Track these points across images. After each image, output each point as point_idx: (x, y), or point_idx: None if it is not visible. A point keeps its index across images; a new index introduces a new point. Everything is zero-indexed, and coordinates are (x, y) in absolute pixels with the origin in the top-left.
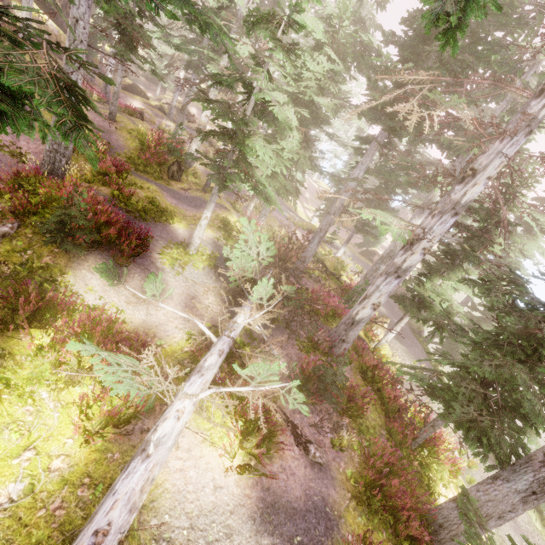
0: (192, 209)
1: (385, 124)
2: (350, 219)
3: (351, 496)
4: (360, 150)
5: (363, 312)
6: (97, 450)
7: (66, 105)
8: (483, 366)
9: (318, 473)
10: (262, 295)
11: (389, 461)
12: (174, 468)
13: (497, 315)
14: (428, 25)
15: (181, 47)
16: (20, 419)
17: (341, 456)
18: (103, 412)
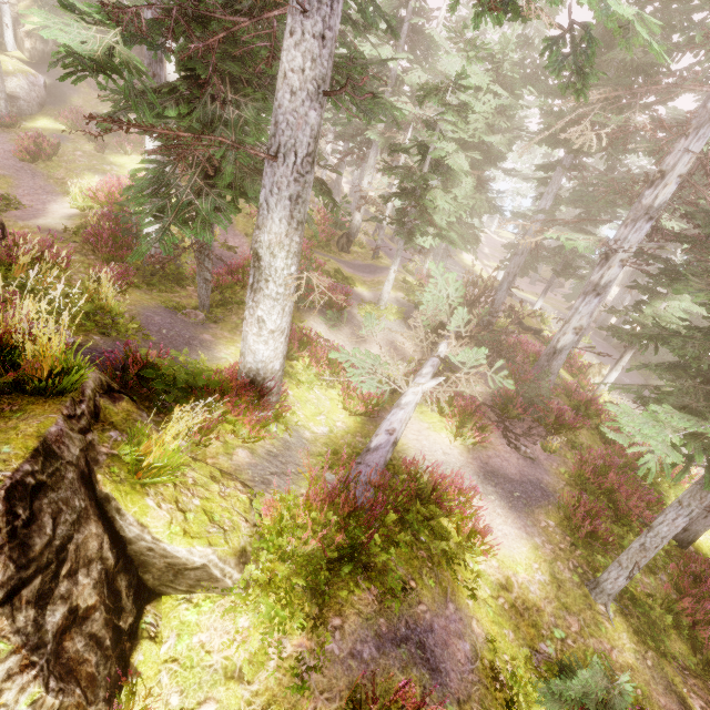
0: (369, 276)
1: (567, 147)
2: (533, 240)
3: (565, 484)
4: (543, 179)
5: (564, 338)
6: (359, 422)
7: (326, 194)
8: (685, 348)
9: (530, 464)
10: (459, 323)
11: (605, 464)
12: (412, 438)
13: (708, 308)
14: (563, 90)
15: (339, 122)
16: (311, 400)
17: (554, 459)
18: (360, 396)
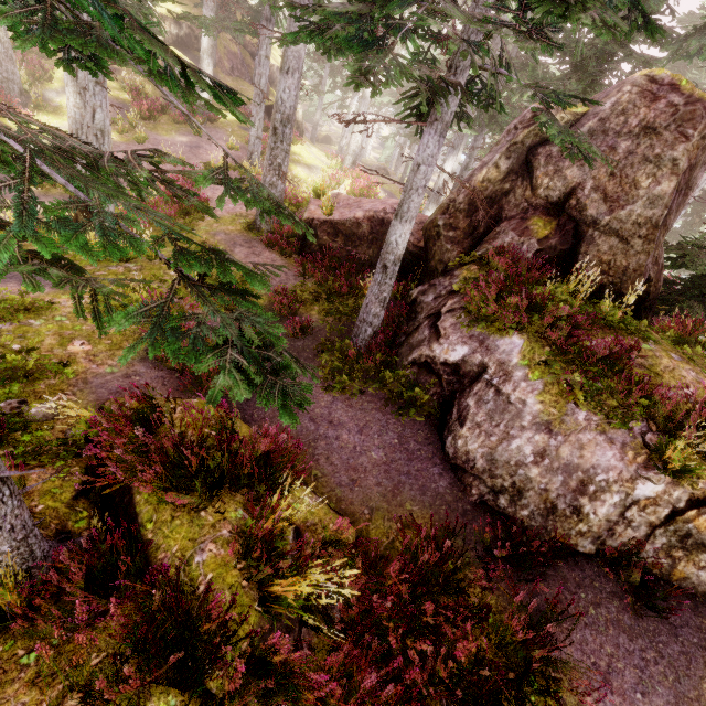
0: None
1: None
2: None
3: None
4: None
5: None
6: None
7: None
8: None
9: None
10: None
11: None
12: None
13: None
14: None
15: None
16: None
17: None
18: None
